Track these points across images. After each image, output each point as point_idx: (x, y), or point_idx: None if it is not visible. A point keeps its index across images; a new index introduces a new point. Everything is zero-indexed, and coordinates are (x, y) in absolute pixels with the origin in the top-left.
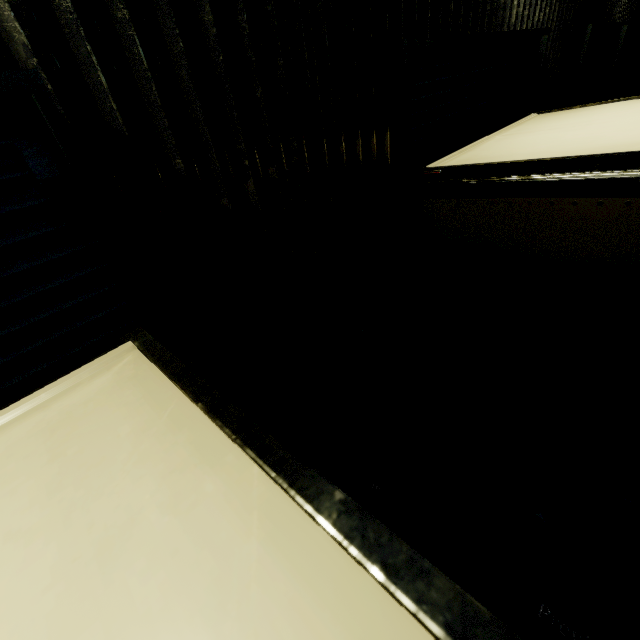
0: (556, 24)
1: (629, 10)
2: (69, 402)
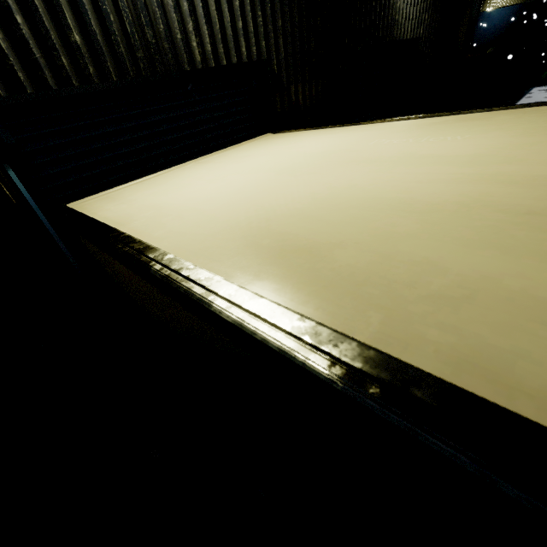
0: (286, 53)
1: (423, 27)
2: None
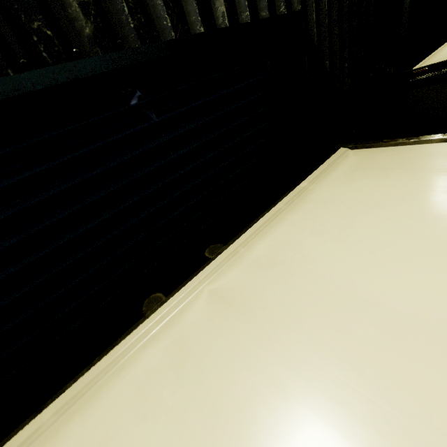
0: None
1: None
2: (348, 165)
